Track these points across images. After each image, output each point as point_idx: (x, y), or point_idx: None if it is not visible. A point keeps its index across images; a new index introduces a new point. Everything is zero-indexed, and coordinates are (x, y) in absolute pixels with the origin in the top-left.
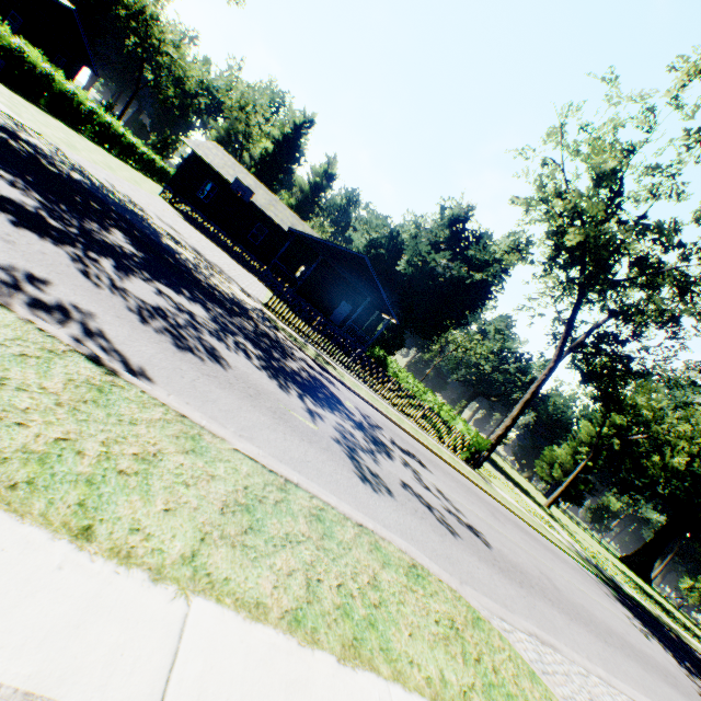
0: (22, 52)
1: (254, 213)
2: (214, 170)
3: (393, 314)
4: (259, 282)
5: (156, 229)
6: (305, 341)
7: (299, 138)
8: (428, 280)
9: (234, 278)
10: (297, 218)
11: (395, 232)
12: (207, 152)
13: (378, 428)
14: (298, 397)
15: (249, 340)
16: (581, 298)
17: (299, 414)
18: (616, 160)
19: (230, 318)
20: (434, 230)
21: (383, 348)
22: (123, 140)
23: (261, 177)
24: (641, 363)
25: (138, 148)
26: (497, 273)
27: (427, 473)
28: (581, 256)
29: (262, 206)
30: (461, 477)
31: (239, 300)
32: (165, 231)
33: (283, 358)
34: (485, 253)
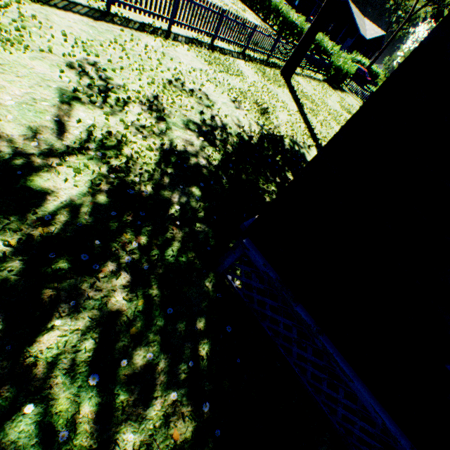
0: (371, 69)
1: None
2: None
3: None
4: None
5: None
6: None
7: None
8: None
9: None
10: None
11: None
12: None
13: None
14: None
15: None
16: None
17: None
18: None
19: None
20: None
21: None
22: None
23: None
24: None
25: None
26: None
27: None
28: None
29: None
30: None
31: None
32: None
33: None
34: None
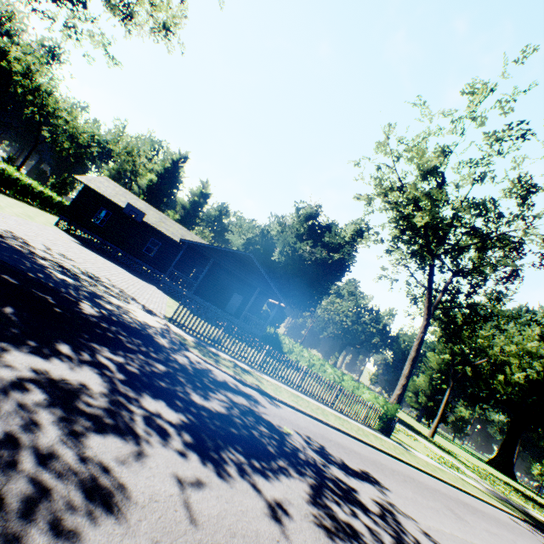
0: None
1: (147, 230)
2: (106, 198)
3: (281, 299)
4: (158, 290)
5: (38, 262)
6: (216, 350)
7: (178, 170)
8: (300, 265)
9: (134, 295)
10: (185, 230)
11: (265, 231)
12: (99, 185)
13: (325, 452)
14: (247, 482)
15: (162, 394)
16: (432, 264)
17: (267, 543)
18: (438, 159)
19: (133, 364)
20: (295, 226)
21: (273, 326)
22: (18, 182)
23: (149, 201)
24: (493, 310)
25: (34, 188)
26: (351, 251)
27: (394, 500)
28: (424, 232)
29: (154, 223)
30: (397, 462)
31: (141, 326)
32: (53, 261)
33: (206, 400)
34: (337, 238)
